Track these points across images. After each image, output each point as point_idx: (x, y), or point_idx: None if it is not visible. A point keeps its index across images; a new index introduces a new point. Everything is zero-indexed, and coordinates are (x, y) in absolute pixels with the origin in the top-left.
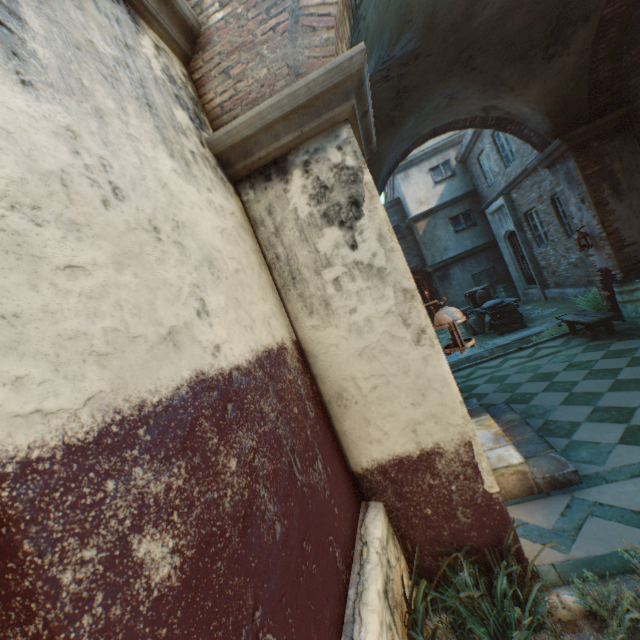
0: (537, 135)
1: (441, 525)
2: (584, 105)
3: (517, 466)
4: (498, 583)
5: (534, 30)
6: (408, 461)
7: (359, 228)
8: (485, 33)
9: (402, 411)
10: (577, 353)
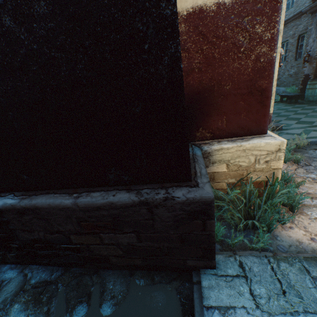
0: None
1: None
2: None
3: None
4: None
5: None
6: None
7: None
8: None
9: None
10: (281, 106)
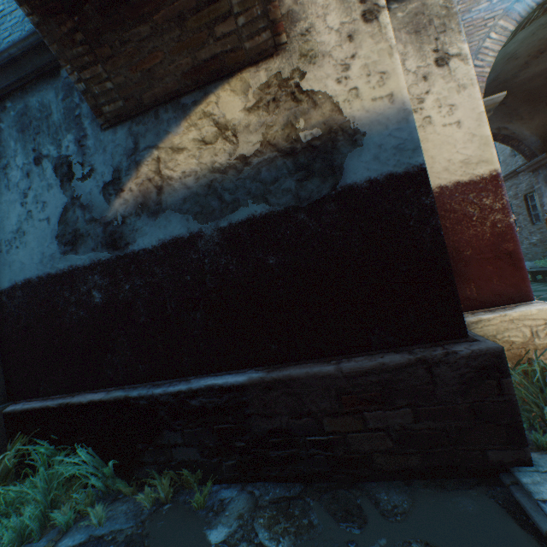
0: (529, 150)
1: None
2: None
3: None
4: None
5: (545, 88)
6: None
7: None
8: (518, 86)
9: None
10: (539, 287)
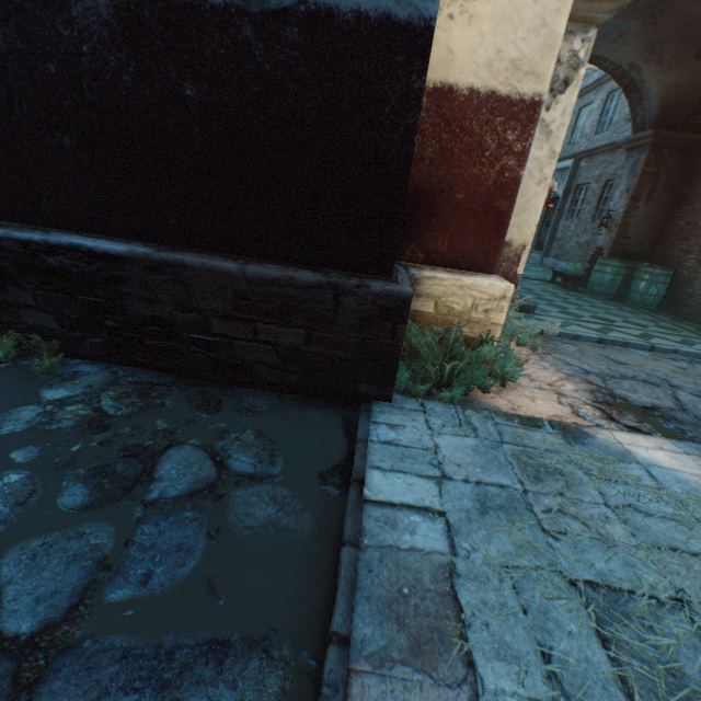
0: (643, 118)
1: None
2: (685, 115)
3: None
4: None
5: None
6: None
7: (557, 100)
8: (685, 0)
9: None
10: (550, 289)
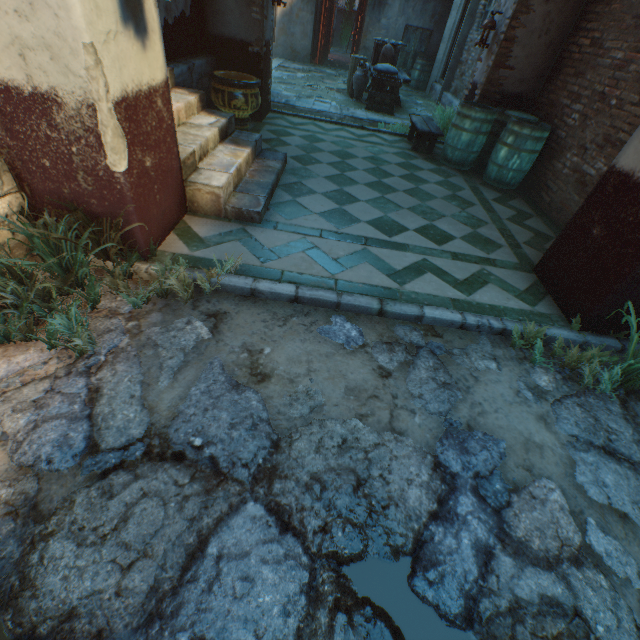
0: None
1: (62, 183)
2: None
3: (215, 189)
4: (83, 237)
5: None
6: (19, 96)
7: None
8: None
9: (3, 17)
10: (389, 153)
